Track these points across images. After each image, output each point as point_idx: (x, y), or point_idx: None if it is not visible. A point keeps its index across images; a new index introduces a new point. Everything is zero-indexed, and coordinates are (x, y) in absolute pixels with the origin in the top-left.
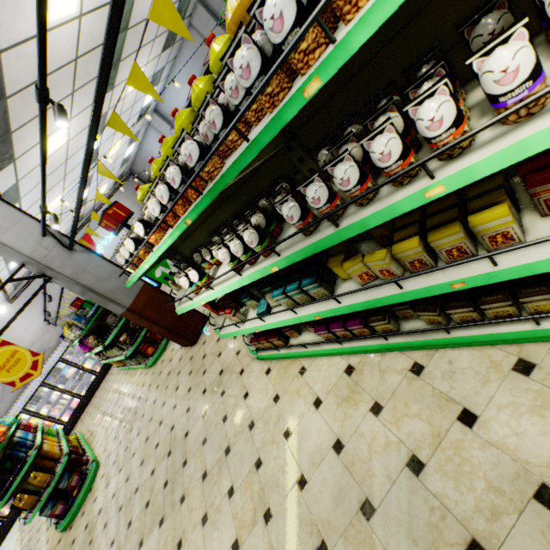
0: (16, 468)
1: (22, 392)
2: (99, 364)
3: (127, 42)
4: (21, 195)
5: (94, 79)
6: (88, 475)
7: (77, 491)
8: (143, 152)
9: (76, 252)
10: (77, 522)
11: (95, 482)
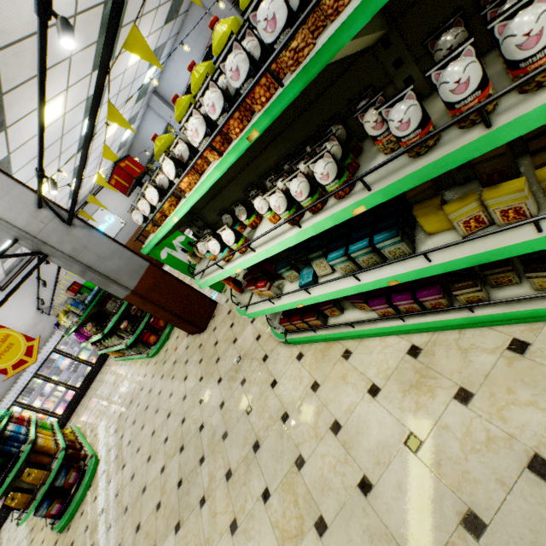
0: (8, 465)
1: (14, 384)
2: (95, 355)
3: (130, 5)
4: (12, 170)
5: (94, 44)
6: (86, 472)
7: (75, 489)
8: (141, 137)
9: (76, 227)
10: (76, 523)
11: (95, 479)
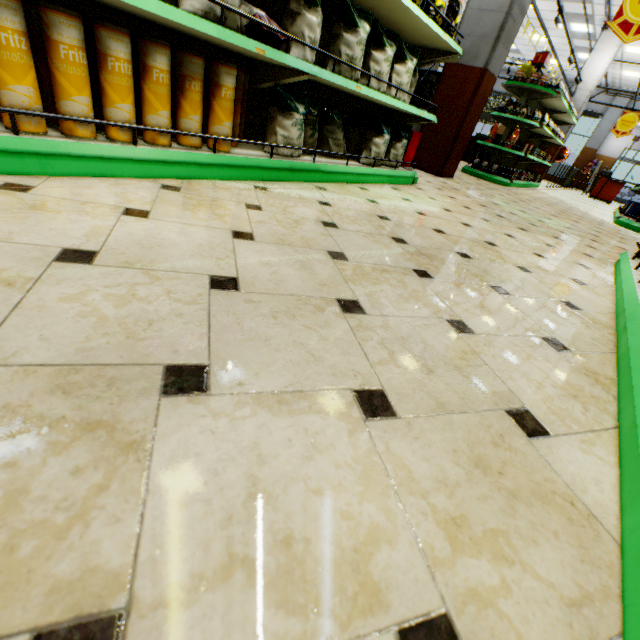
0: None
1: None
2: None
3: None
4: None
5: None
6: None
7: None
8: None
9: None
10: None
11: None
